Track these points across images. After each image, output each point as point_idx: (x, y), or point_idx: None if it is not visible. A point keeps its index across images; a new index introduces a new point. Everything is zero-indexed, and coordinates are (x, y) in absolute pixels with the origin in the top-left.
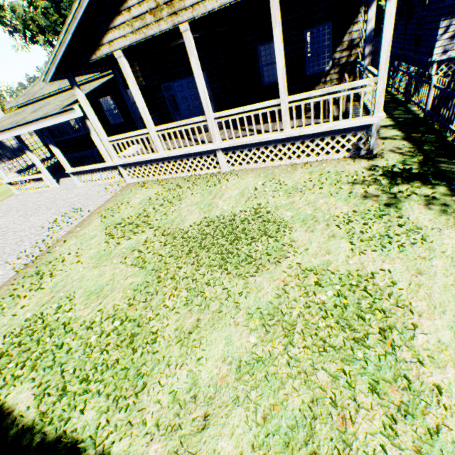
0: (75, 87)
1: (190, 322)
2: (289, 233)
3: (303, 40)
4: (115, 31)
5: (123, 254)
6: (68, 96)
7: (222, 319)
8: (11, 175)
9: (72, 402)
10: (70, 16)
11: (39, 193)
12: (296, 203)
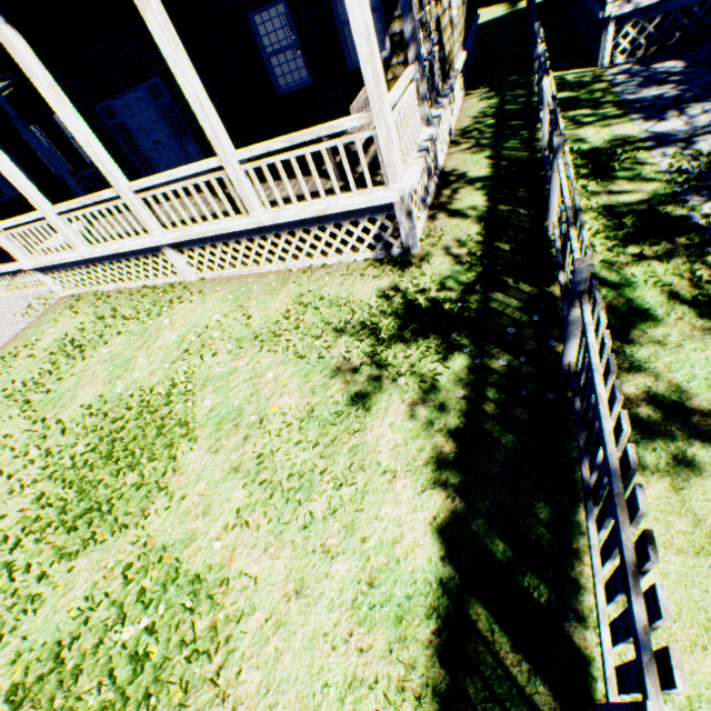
0: None
1: None
2: (183, 452)
3: None
4: None
5: None
6: None
7: None
8: None
9: None
10: None
11: None
12: (236, 374)
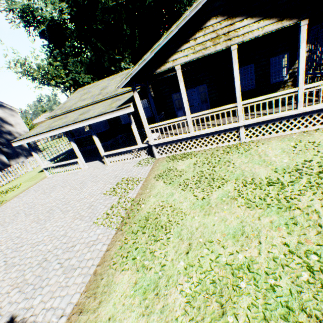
0: (135, 91)
1: None
2: None
3: (268, 63)
4: (180, 53)
5: (224, 201)
6: (107, 103)
7: None
8: (46, 162)
9: None
10: (157, 43)
11: (71, 173)
12: None
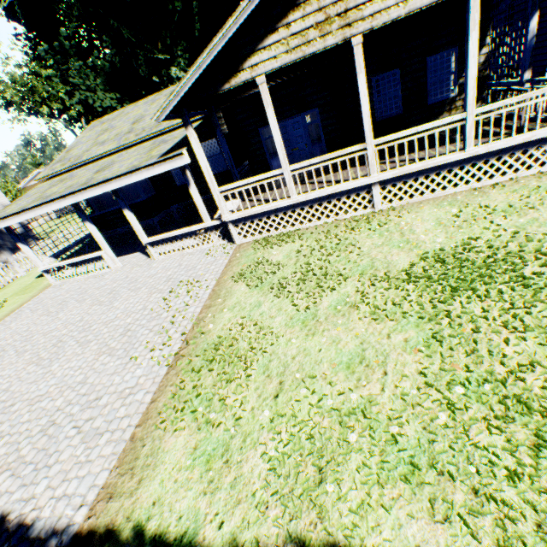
0: (188, 127)
1: None
2: None
3: (424, 67)
4: (263, 52)
5: (339, 312)
6: (143, 149)
7: None
8: (47, 260)
9: (534, 518)
10: (219, 35)
11: (94, 277)
12: (541, 219)
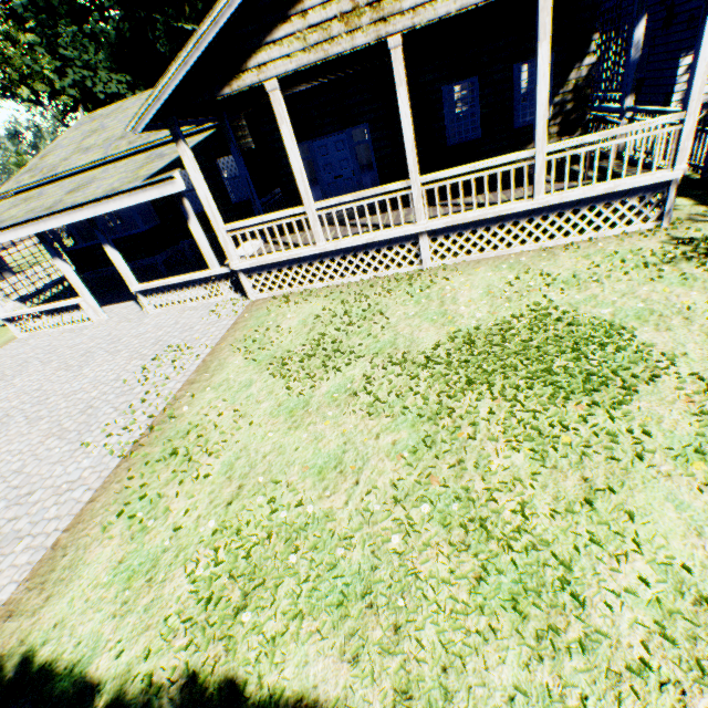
0: (180, 142)
1: (573, 485)
2: (632, 336)
3: (510, 78)
4: (273, 48)
5: (335, 401)
6: (134, 165)
7: (632, 472)
8: (10, 305)
9: (443, 660)
10: (208, 20)
11: (70, 331)
12: (600, 297)
